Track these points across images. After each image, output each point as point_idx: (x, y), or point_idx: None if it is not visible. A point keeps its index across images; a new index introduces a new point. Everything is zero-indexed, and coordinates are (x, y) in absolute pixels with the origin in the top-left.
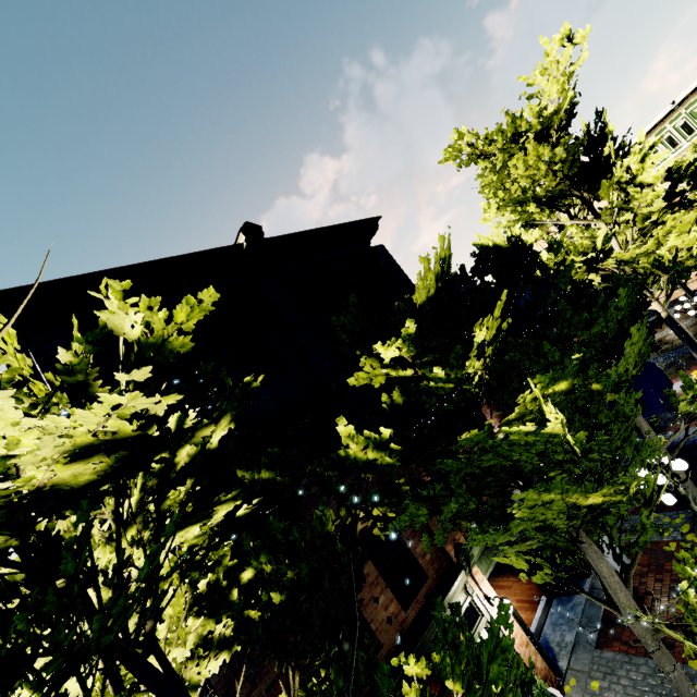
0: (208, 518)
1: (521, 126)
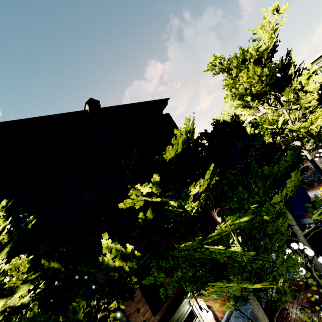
0: (11, 296)
1: (247, 55)
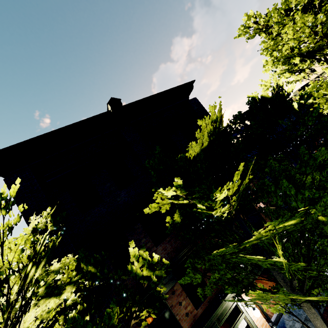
0: (59, 296)
1: (291, 3)
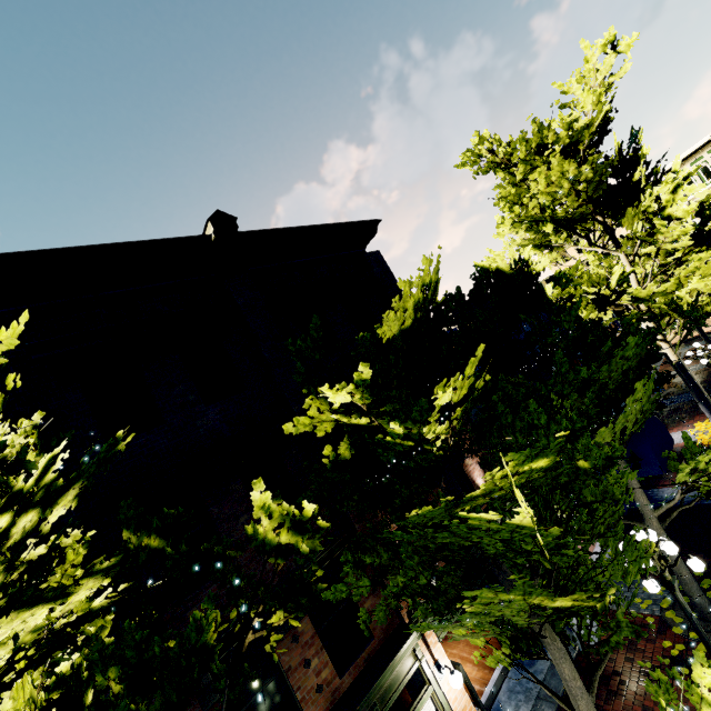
0: (64, 598)
1: (547, 137)
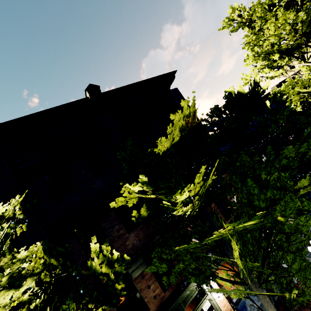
0: (19, 288)
1: None
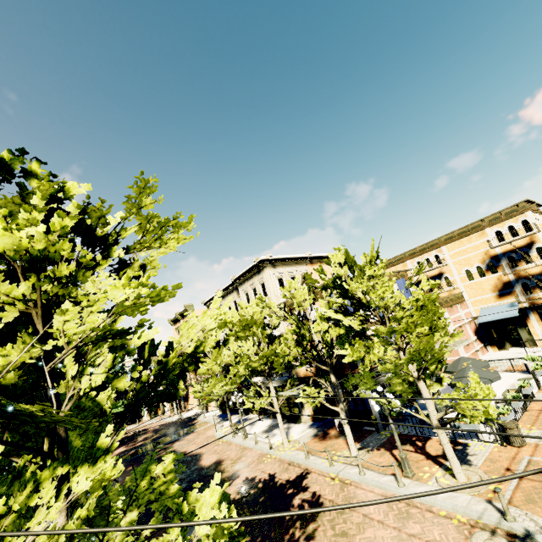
0: None
1: (73, 293)
